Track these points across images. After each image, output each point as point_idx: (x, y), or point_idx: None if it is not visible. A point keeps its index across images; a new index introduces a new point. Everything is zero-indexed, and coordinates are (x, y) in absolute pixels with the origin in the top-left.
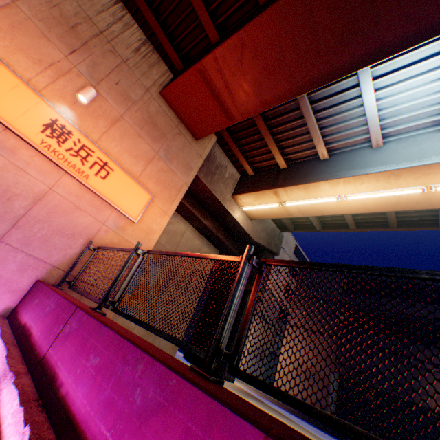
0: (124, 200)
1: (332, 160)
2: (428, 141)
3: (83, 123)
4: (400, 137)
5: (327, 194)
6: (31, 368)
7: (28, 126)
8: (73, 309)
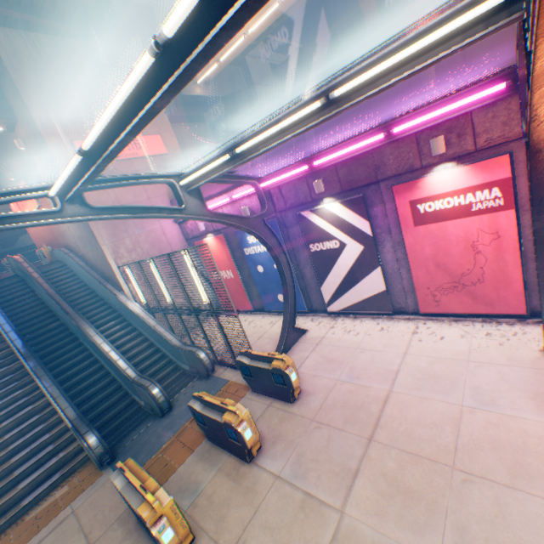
0: (156, 150)
1: None
2: None
3: None
4: None
5: (237, 38)
6: None
7: None
8: None
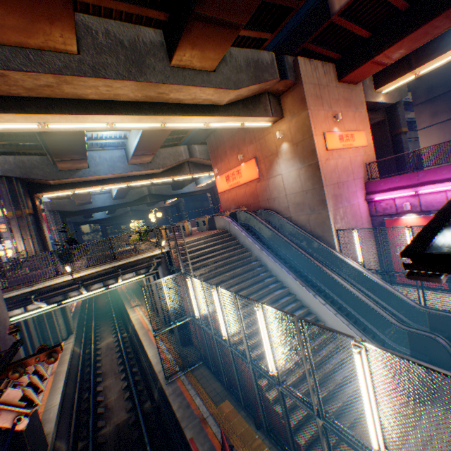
0: (360, 142)
1: None
2: None
3: (338, 128)
4: None
5: None
6: (415, 187)
7: (337, 145)
8: (414, 174)
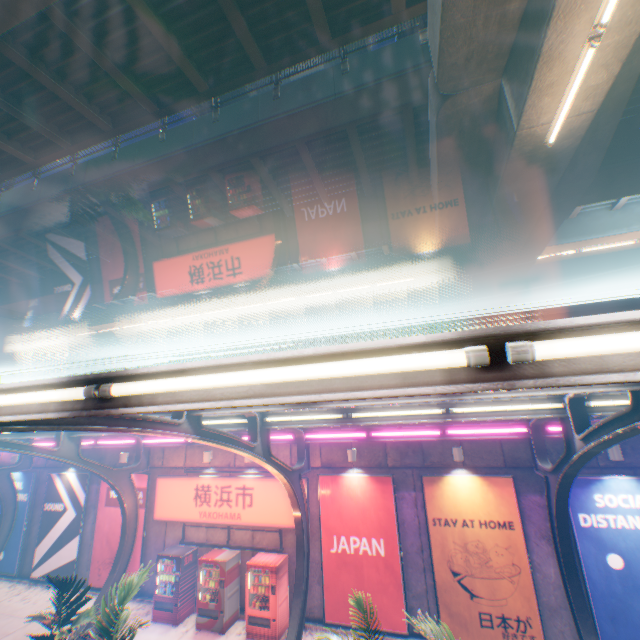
0: None
1: (110, 310)
2: (138, 306)
3: None
4: (132, 301)
5: (115, 326)
6: None
7: None
8: None
